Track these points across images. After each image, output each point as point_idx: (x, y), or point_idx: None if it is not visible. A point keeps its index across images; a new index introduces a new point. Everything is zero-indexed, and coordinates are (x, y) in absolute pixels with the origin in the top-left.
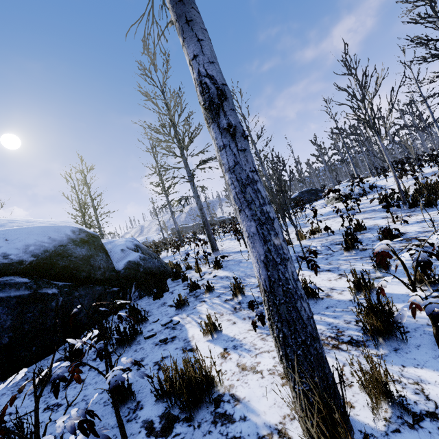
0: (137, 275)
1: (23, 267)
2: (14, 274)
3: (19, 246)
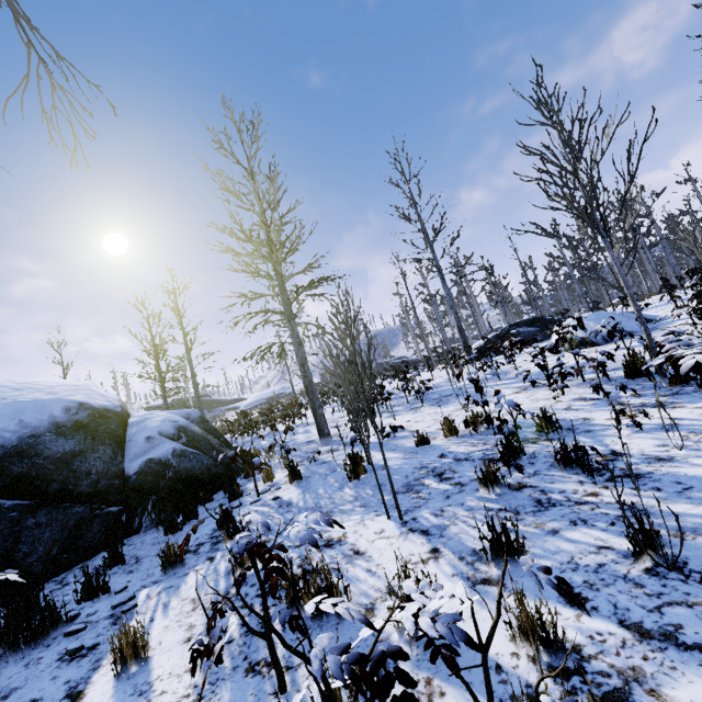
0: (159, 484)
1: None
2: None
3: None
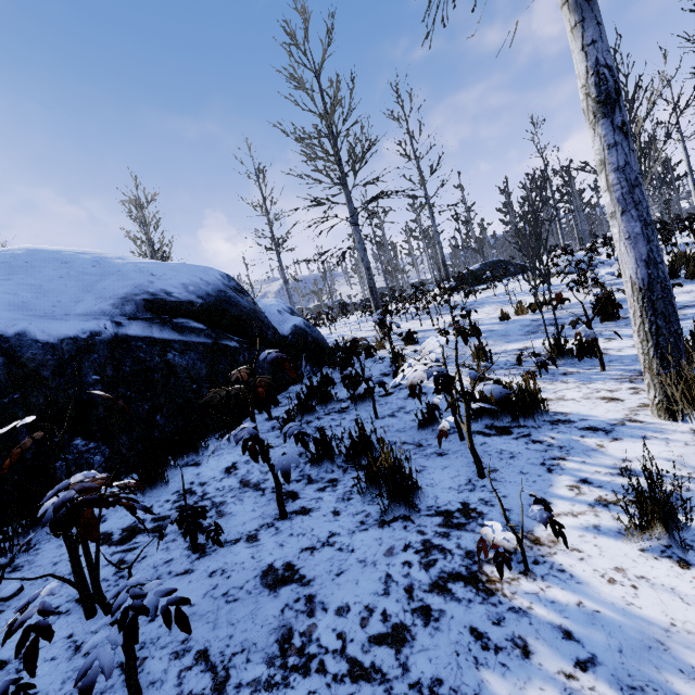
0: (307, 344)
1: (195, 310)
2: (186, 316)
3: (175, 284)
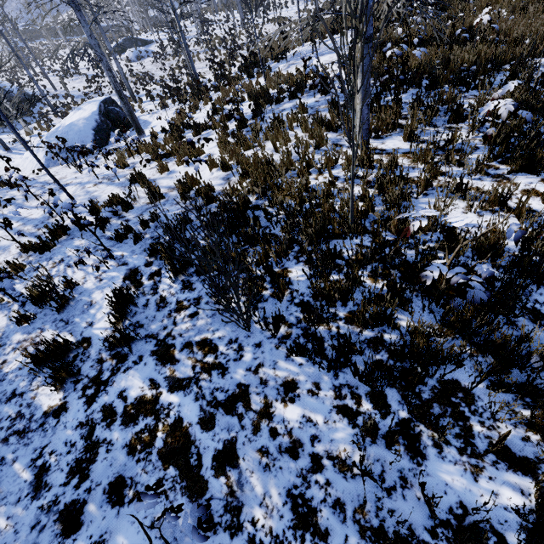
0: (22, 100)
1: None
2: None
3: None
